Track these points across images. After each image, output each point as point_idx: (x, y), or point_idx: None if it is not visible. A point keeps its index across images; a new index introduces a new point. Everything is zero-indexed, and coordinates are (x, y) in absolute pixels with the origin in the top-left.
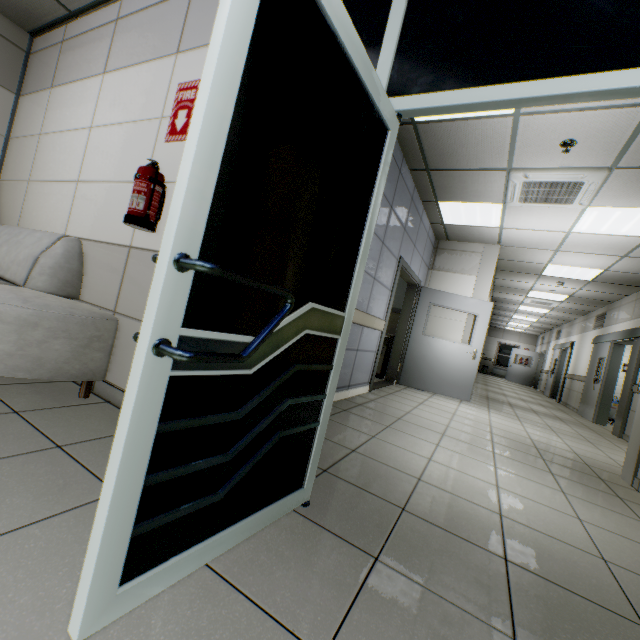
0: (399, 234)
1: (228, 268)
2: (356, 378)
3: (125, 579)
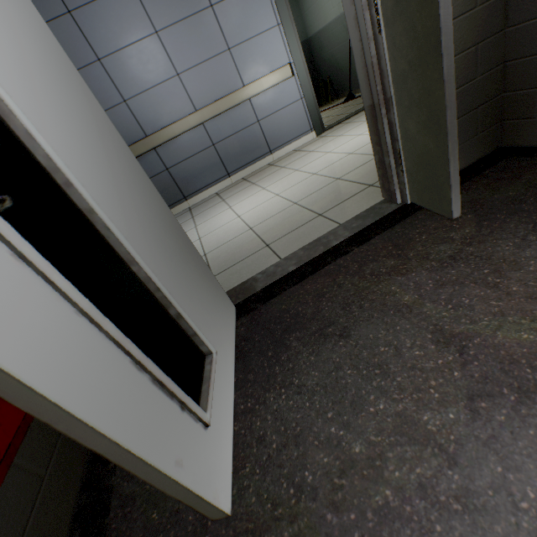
0: None
1: None
2: (280, 140)
3: None
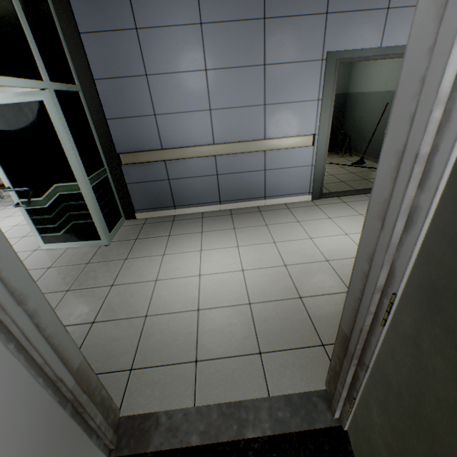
0: (310, 30)
1: (22, 185)
2: (277, 191)
3: (47, 243)
